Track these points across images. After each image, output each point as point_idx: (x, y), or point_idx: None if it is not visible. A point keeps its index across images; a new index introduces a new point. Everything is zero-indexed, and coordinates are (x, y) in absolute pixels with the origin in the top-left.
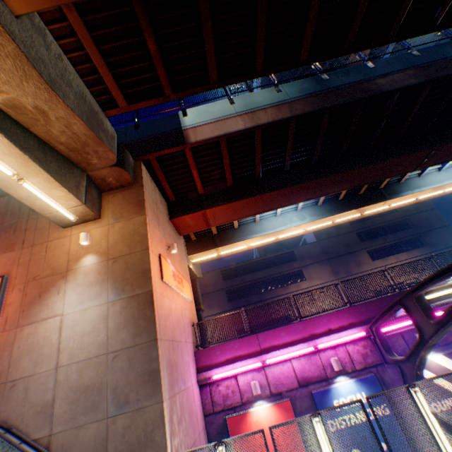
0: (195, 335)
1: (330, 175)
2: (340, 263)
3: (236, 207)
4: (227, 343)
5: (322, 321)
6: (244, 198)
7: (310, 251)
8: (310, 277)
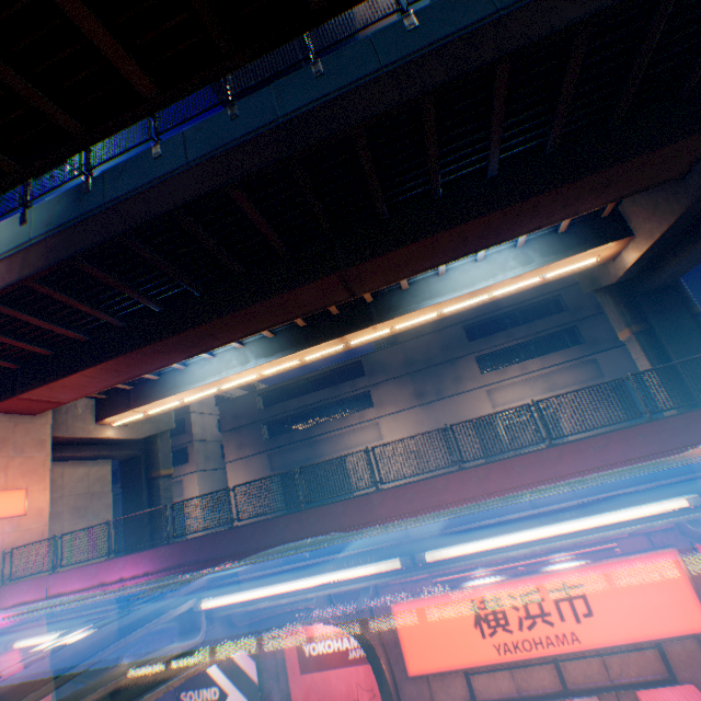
0: (4, 565)
1: (175, 334)
2: (429, 378)
3: (69, 385)
4: (19, 584)
5: (119, 566)
6: (62, 377)
7: (386, 361)
8: (381, 403)
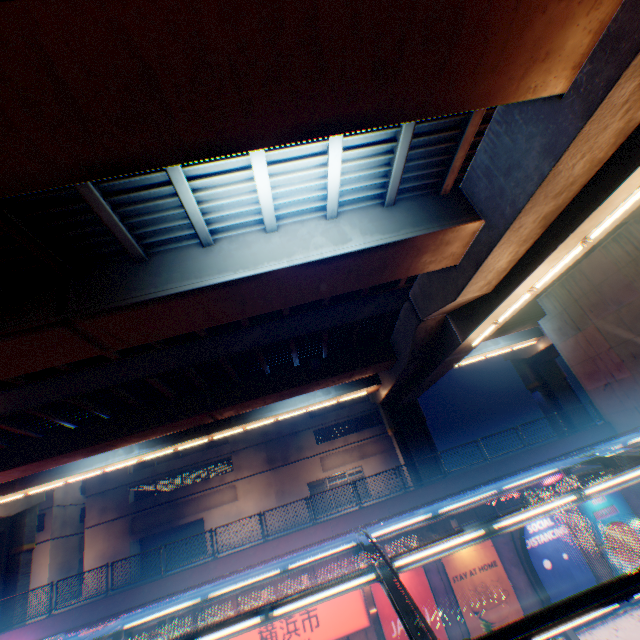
0: None
1: (86, 446)
2: (279, 446)
3: None
4: None
5: None
6: None
7: (248, 430)
8: (240, 467)
